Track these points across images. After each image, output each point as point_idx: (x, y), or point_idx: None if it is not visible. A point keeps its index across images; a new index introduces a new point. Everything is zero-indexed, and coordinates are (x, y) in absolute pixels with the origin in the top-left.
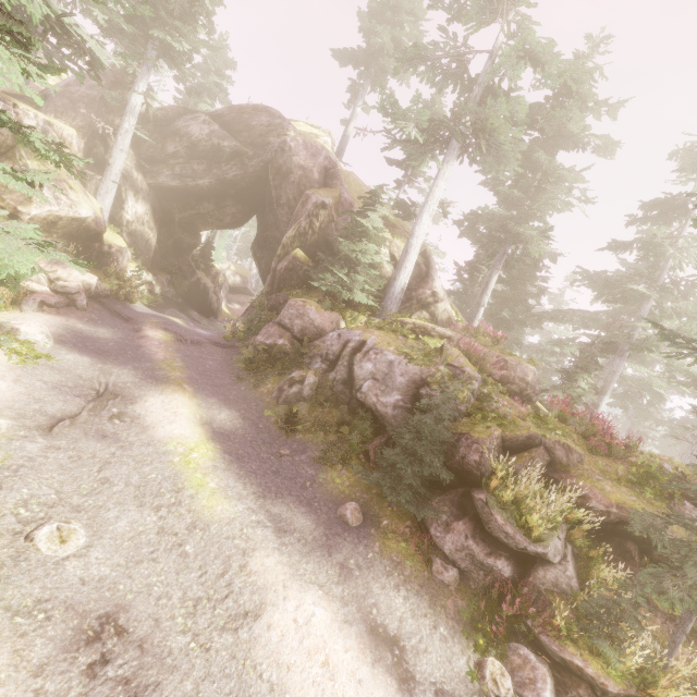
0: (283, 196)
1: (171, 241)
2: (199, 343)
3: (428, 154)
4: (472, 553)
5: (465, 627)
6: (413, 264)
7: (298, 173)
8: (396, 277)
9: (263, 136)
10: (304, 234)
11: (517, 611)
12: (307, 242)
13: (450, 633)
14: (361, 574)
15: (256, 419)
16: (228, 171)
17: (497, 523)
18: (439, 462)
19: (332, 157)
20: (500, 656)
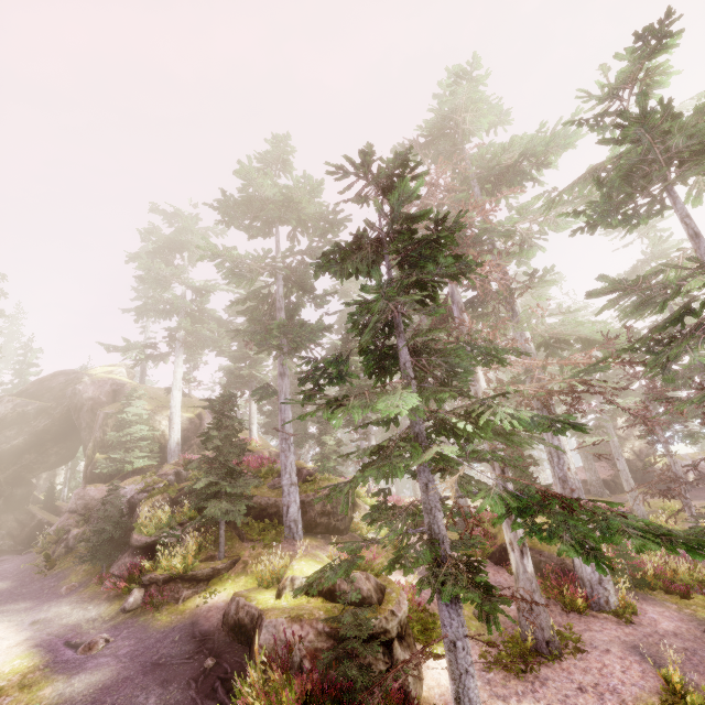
0: (83, 422)
1: (2, 500)
2: (4, 560)
3: (161, 358)
4: (126, 564)
5: (108, 600)
6: (179, 424)
7: (90, 403)
8: (169, 437)
9: (63, 390)
10: (101, 441)
11: (127, 572)
12: (105, 445)
13: (95, 606)
14: (48, 608)
15: (25, 578)
16: (38, 425)
17: (134, 539)
18: (111, 527)
19: (120, 381)
20: (122, 601)
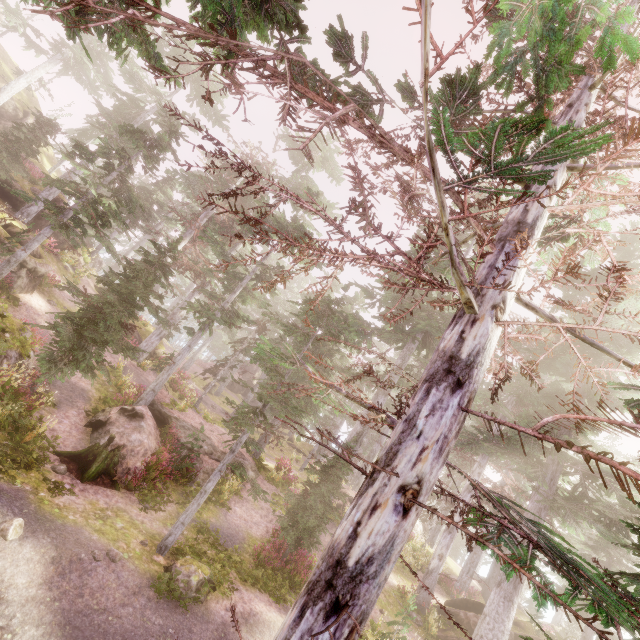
0: None
1: None
2: None
3: (36, 49)
4: None
5: None
6: (4, 101)
7: None
8: None
9: None
10: None
11: None
12: None
13: None
14: None
15: None
16: None
17: None
18: None
19: None
20: None
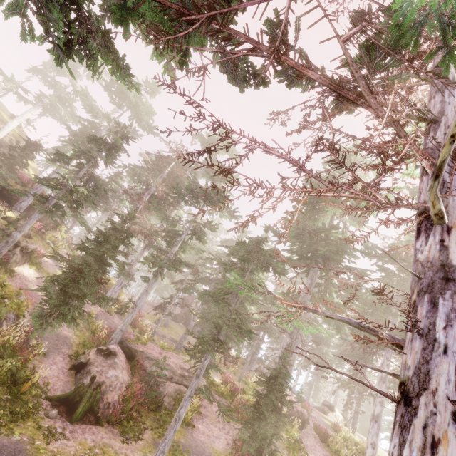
0: None
1: None
2: None
3: (24, 100)
4: None
5: None
6: (3, 135)
7: None
8: None
9: None
10: None
11: None
12: None
13: None
14: None
15: None
16: None
17: None
18: None
19: None
20: None
